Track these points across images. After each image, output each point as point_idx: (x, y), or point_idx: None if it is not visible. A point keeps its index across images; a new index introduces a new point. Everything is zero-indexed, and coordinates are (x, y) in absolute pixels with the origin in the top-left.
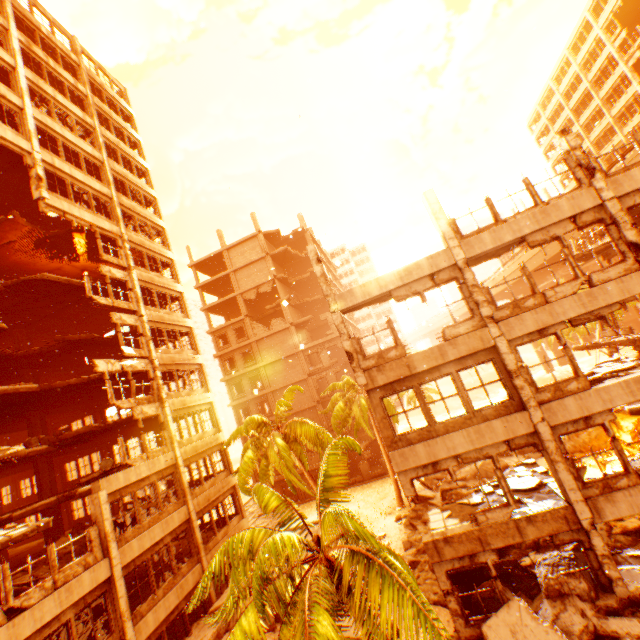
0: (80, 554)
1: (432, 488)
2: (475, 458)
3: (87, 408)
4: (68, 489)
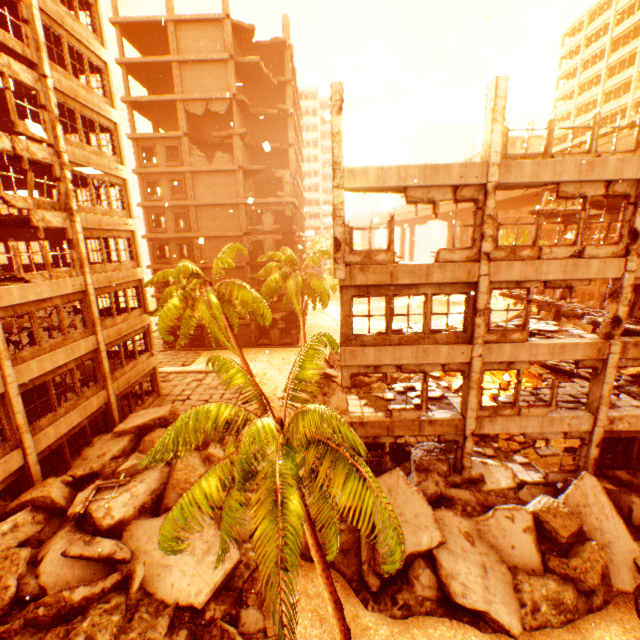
0: None
1: (335, 368)
2: (412, 371)
3: None
4: None
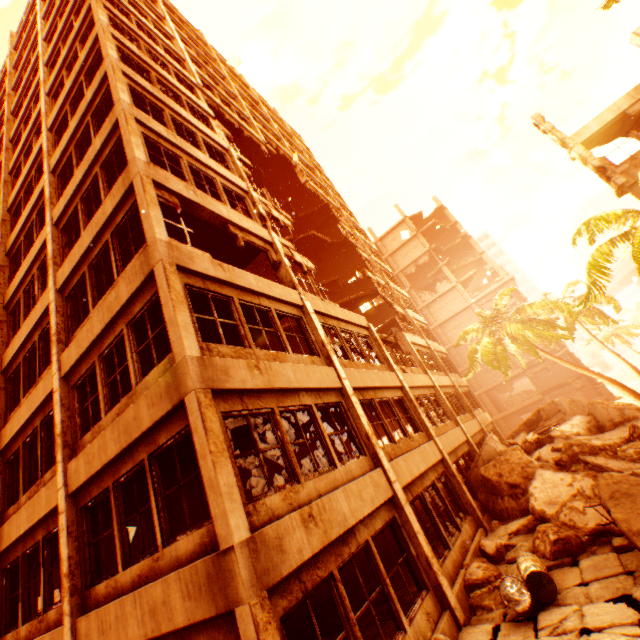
0: None
1: None
2: None
3: None
4: None
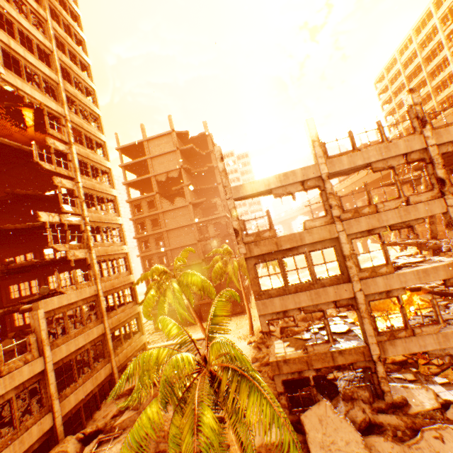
0: (21, 352)
1: (274, 325)
2: (312, 310)
3: (29, 247)
4: (12, 305)
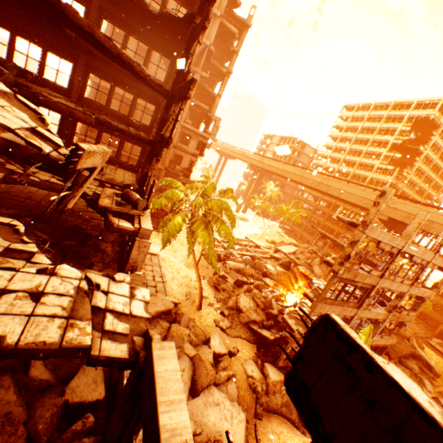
0: None
1: None
2: None
3: None
4: None
